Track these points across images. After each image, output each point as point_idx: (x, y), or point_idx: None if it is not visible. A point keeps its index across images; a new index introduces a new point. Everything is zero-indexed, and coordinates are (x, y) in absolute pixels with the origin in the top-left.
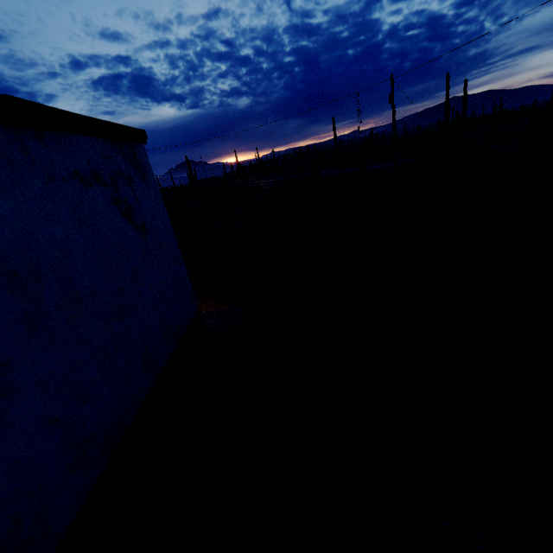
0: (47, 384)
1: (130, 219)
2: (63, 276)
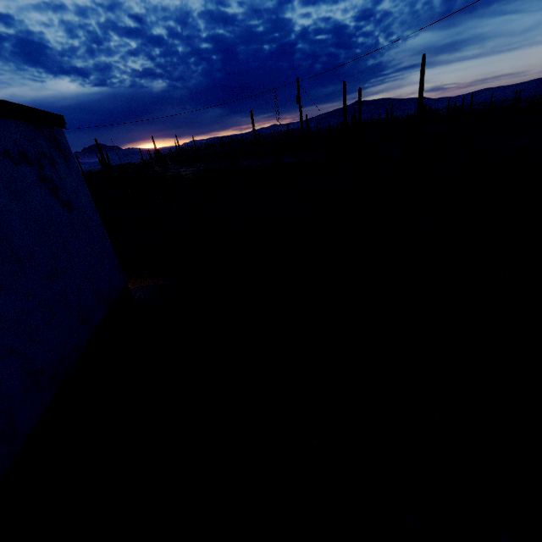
0: (3, 322)
1: (57, 196)
2: (5, 238)
